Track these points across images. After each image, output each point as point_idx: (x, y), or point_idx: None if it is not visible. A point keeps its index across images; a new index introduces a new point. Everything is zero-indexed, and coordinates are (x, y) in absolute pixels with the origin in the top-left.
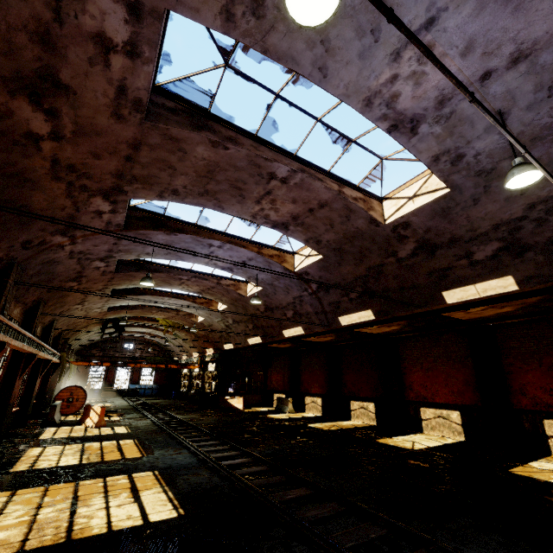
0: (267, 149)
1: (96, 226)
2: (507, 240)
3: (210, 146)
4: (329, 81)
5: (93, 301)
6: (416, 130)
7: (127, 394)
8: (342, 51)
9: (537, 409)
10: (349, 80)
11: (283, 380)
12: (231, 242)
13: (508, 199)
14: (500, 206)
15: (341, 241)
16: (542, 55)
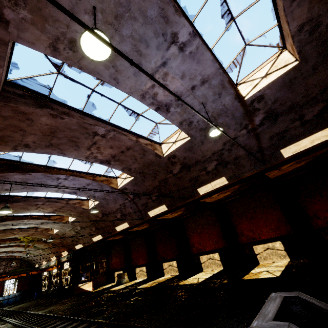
0: (90, 119)
1: None
2: (219, 160)
3: (51, 117)
4: (120, 85)
5: None
6: (169, 110)
7: None
8: (125, 72)
9: (249, 241)
10: (131, 85)
11: (120, 261)
12: (73, 175)
13: (215, 141)
14: (213, 144)
15: (142, 168)
16: (212, 81)
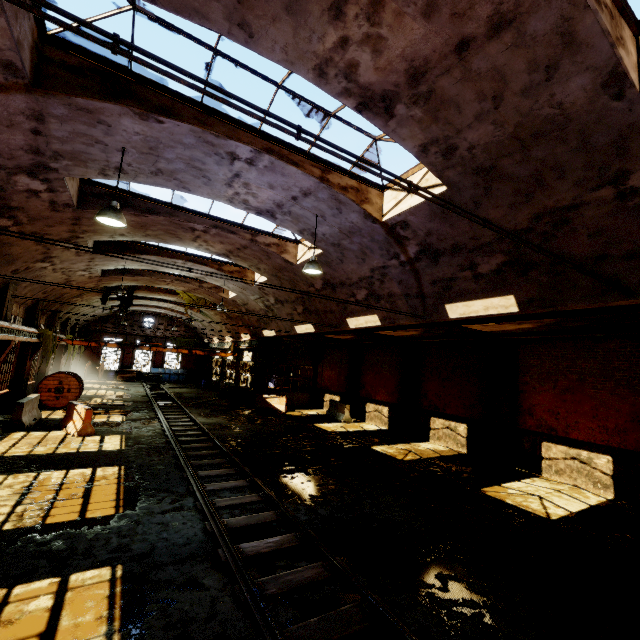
0: None
1: None
2: None
3: None
4: None
5: (68, 259)
6: None
7: (149, 378)
8: None
9: None
10: None
11: (338, 379)
12: (271, 151)
13: None
14: None
15: (502, 148)
16: None
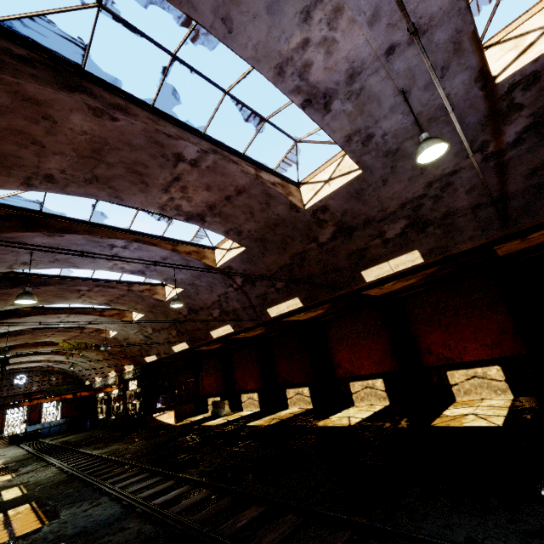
0: (169, 124)
1: None
2: (412, 218)
3: (90, 115)
4: (235, 38)
5: None
6: (329, 107)
7: (25, 439)
8: None
9: (441, 363)
10: (258, 40)
11: (217, 382)
12: (138, 240)
13: (411, 178)
14: (405, 185)
15: (263, 230)
16: (436, 33)
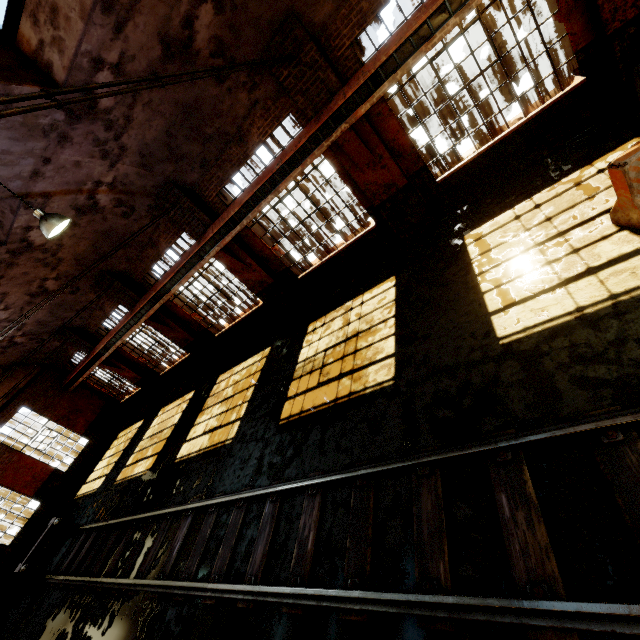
0: None
1: (58, 205)
2: None
3: None
4: None
5: None
6: None
7: None
8: None
9: None
10: None
11: None
12: None
13: None
14: None
15: None
16: None
